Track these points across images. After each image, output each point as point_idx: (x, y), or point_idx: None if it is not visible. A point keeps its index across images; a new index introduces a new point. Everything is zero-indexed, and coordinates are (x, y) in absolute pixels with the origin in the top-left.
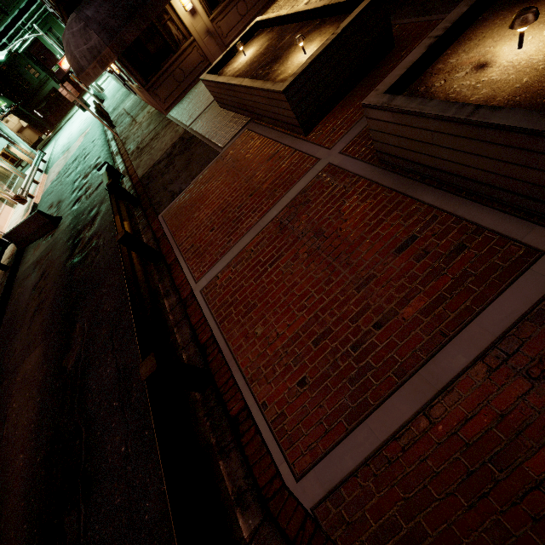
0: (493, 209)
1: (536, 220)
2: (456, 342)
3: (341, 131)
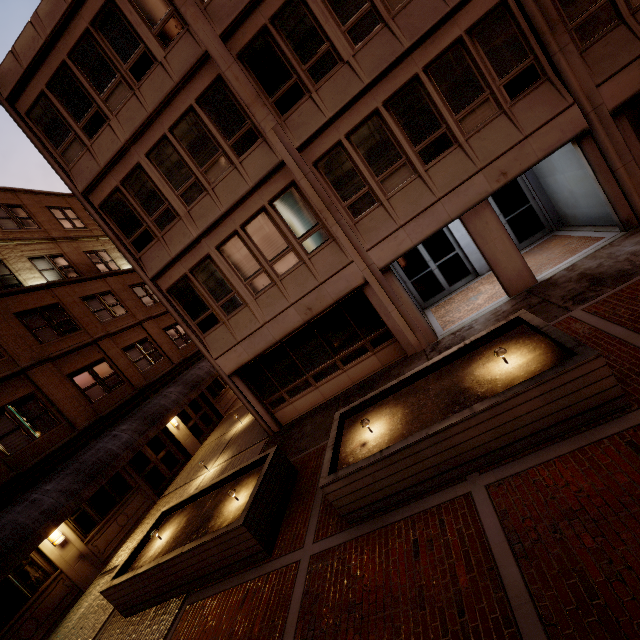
0: (432, 494)
1: (451, 484)
2: (500, 565)
3: (302, 530)
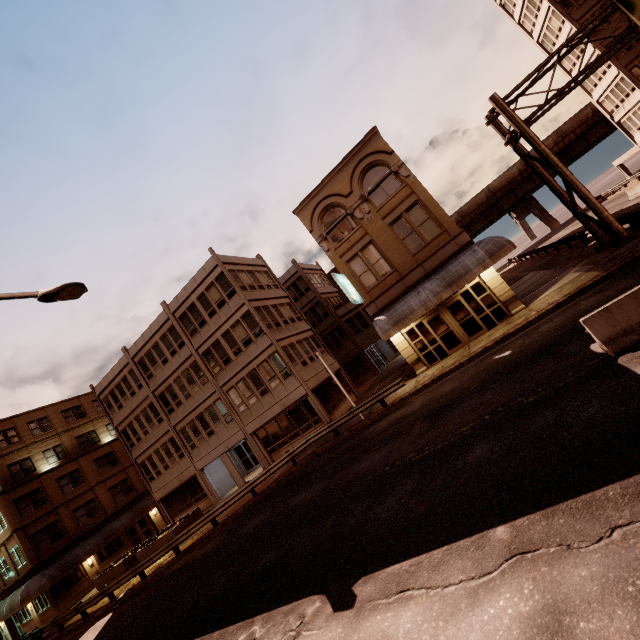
0: None
1: None
2: None
3: None
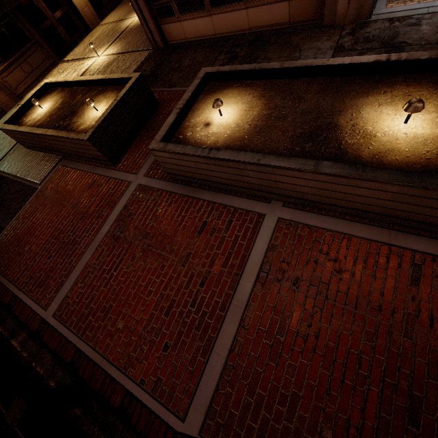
0: (238, 196)
1: (257, 198)
2: (244, 276)
3: (141, 161)
